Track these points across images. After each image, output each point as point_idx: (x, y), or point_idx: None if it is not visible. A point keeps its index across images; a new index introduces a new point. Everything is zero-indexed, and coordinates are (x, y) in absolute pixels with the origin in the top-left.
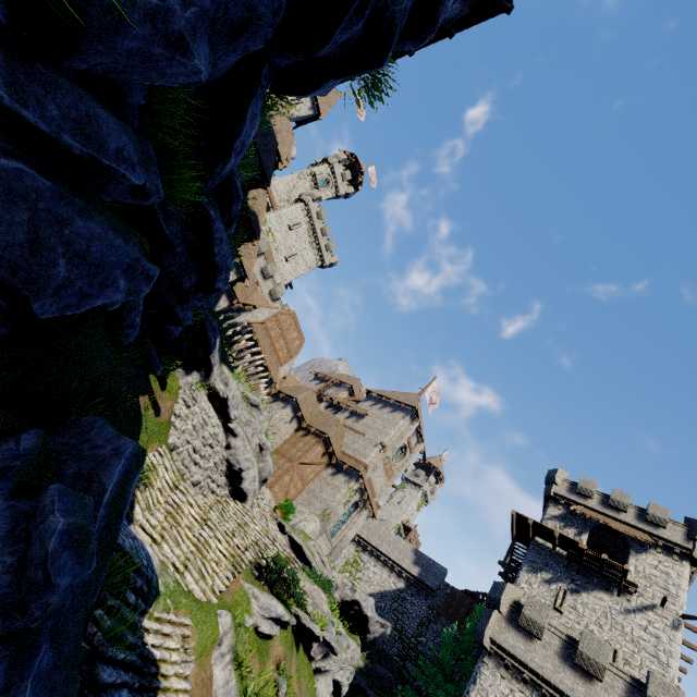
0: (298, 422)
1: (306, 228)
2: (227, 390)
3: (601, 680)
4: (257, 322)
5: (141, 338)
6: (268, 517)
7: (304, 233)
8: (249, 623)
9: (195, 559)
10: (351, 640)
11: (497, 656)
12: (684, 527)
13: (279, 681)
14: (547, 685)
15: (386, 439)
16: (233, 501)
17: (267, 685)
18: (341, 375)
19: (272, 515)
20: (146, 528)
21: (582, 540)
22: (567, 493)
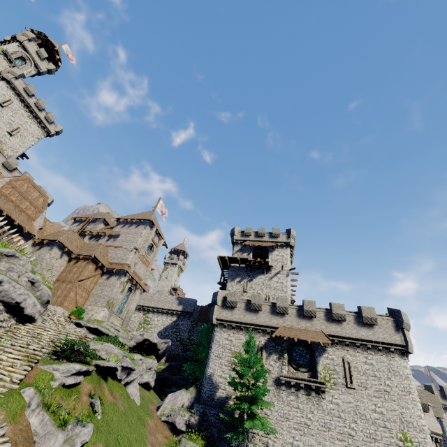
0: (68, 255)
1: (19, 103)
2: None
3: (261, 310)
4: None
5: None
6: (64, 323)
7: (19, 108)
8: (56, 385)
9: None
10: (148, 359)
11: (220, 324)
12: (286, 234)
13: (93, 401)
14: (242, 324)
15: (137, 244)
16: (23, 325)
17: (85, 408)
18: (95, 214)
19: (68, 321)
20: None
21: (250, 257)
22: (241, 237)
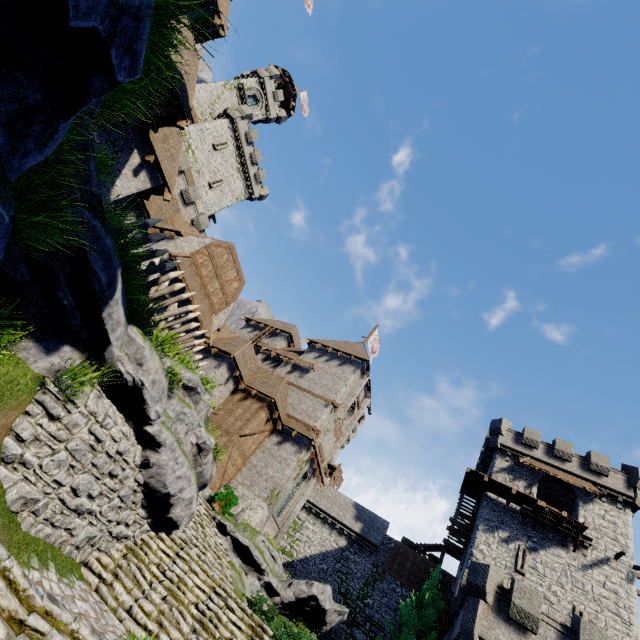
0: (235, 382)
1: (233, 150)
2: (140, 373)
3: None
4: (183, 255)
5: None
6: (204, 522)
7: (231, 156)
8: None
9: None
10: None
11: None
12: (624, 475)
13: None
14: None
15: (337, 398)
16: (156, 537)
17: None
18: (276, 321)
19: (209, 513)
20: None
21: (533, 493)
22: (514, 444)
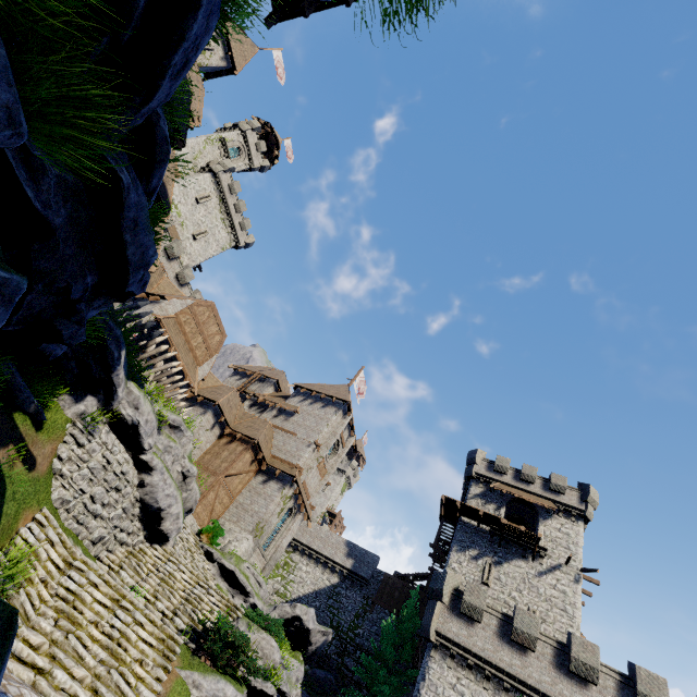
0: (221, 427)
1: (217, 202)
2: (137, 415)
3: (534, 650)
4: (167, 317)
5: None
6: (193, 549)
7: (214, 208)
8: None
9: (109, 673)
10: (294, 661)
11: (442, 647)
12: (578, 492)
13: None
14: (489, 666)
15: (319, 437)
16: (150, 547)
17: None
18: (264, 368)
19: (197, 543)
20: (23, 656)
21: (501, 514)
22: (487, 472)
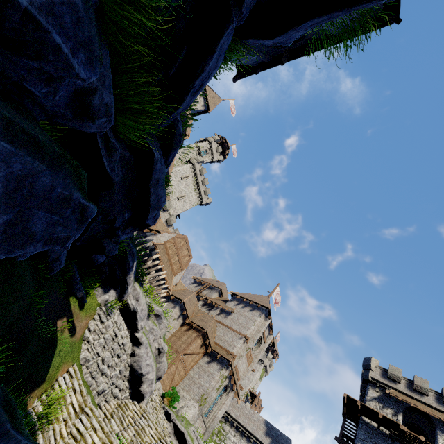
0: (183, 318)
1: (192, 179)
2: (137, 304)
3: None
4: (160, 243)
5: (66, 264)
6: (158, 408)
7: (190, 183)
8: None
9: None
10: None
11: None
12: None
13: None
14: None
15: (248, 333)
16: (132, 402)
17: None
18: (212, 280)
19: (161, 404)
20: None
21: (398, 420)
22: (381, 378)
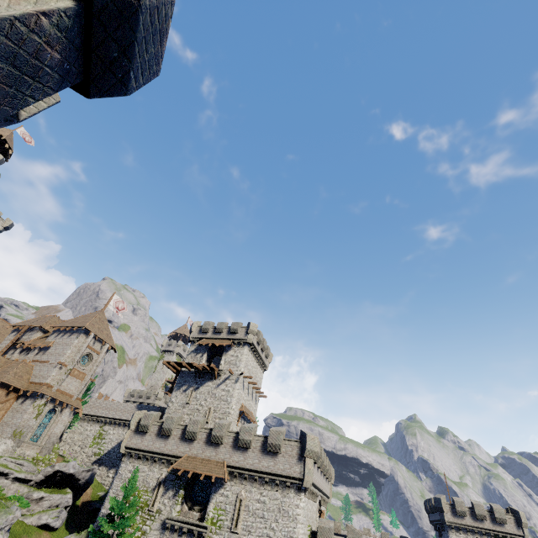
0: None
1: None
2: None
3: (171, 435)
4: None
5: None
6: None
7: None
8: None
9: None
10: (55, 495)
11: (129, 453)
12: (246, 328)
13: None
14: (149, 453)
15: (63, 358)
16: None
17: None
18: (39, 318)
19: None
20: None
21: (203, 358)
22: (198, 335)
